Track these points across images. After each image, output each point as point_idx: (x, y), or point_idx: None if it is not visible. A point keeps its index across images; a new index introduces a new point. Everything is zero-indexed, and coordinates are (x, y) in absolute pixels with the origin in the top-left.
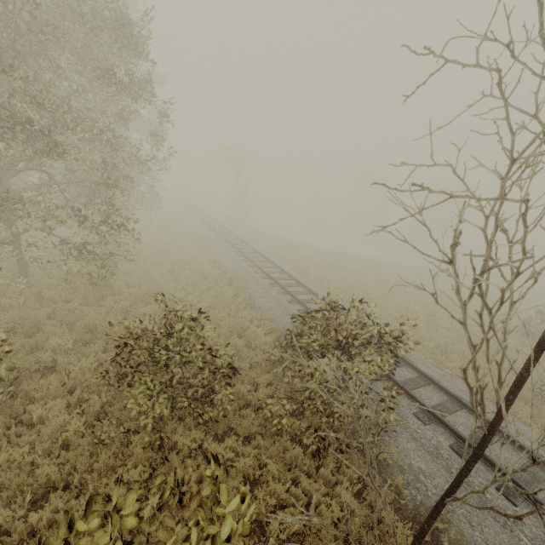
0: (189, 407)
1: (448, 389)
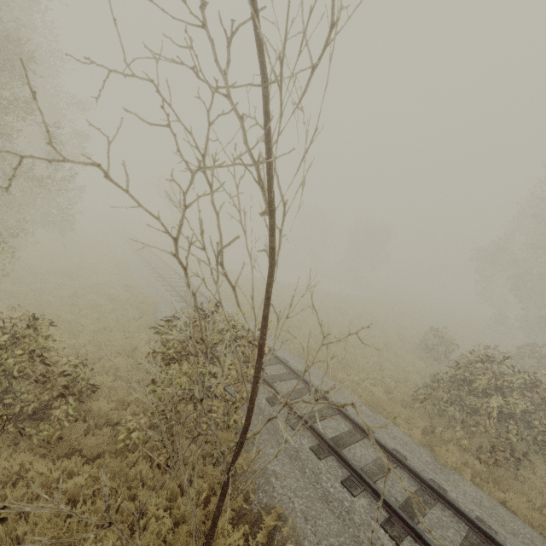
0: (6, 422)
1: (327, 396)
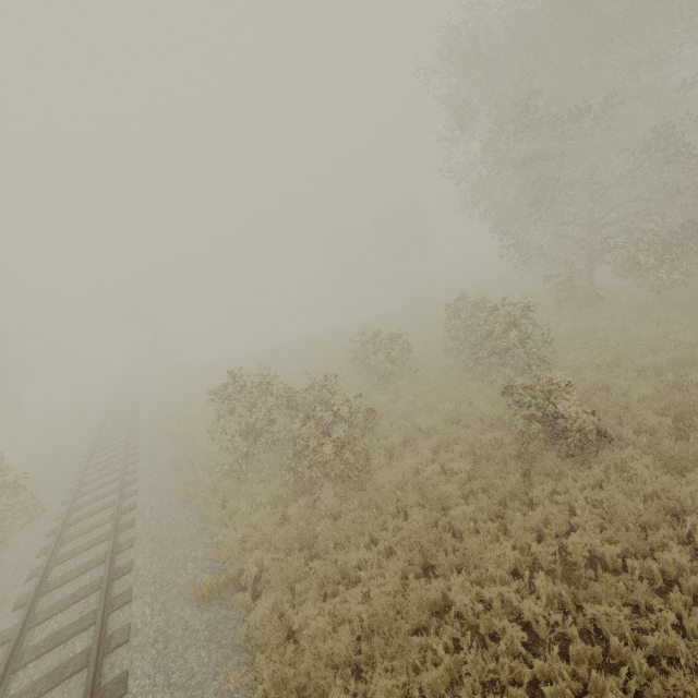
0: None
1: (121, 477)
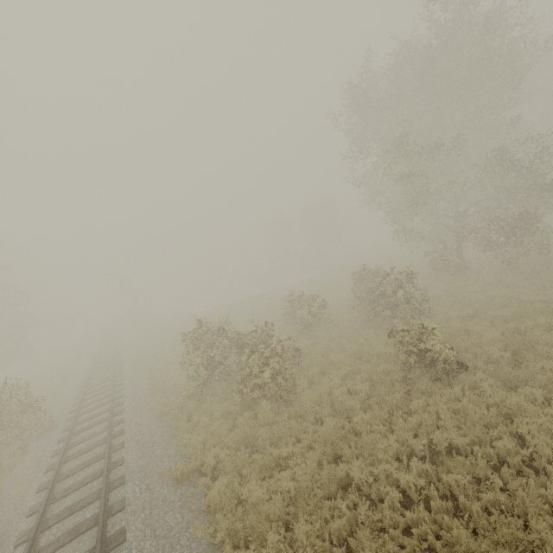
0: None
1: (111, 400)
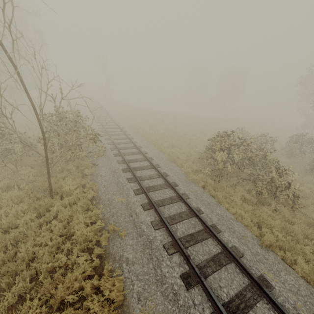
0: None
1: (144, 154)
